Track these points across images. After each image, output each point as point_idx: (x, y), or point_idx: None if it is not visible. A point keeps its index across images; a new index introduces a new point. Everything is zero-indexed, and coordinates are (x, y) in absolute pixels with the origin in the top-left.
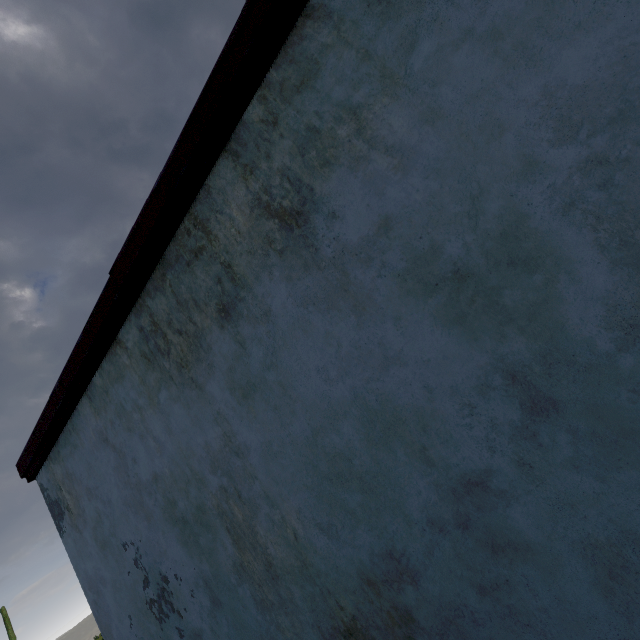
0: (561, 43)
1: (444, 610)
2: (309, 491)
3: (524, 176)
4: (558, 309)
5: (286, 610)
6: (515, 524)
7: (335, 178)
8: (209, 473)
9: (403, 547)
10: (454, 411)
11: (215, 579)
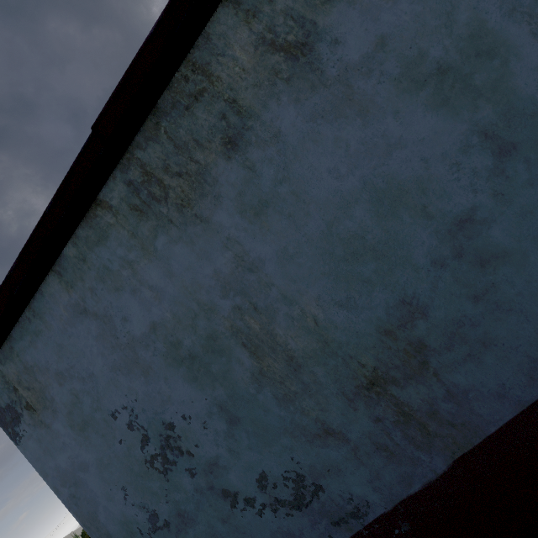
0: None
1: (449, 327)
2: (327, 277)
3: None
4: (511, 81)
5: (310, 393)
6: (495, 240)
7: (336, 12)
8: (220, 299)
9: (413, 291)
10: (445, 172)
11: (231, 399)
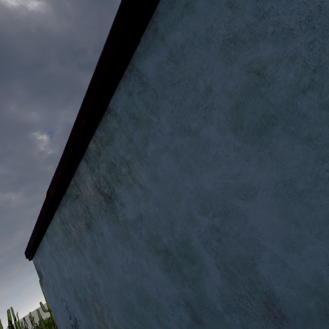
0: (201, 169)
1: None
2: (120, 311)
3: (189, 222)
4: (203, 284)
5: None
6: None
7: (122, 189)
8: (87, 287)
9: None
10: (167, 306)
11: (92, 328)
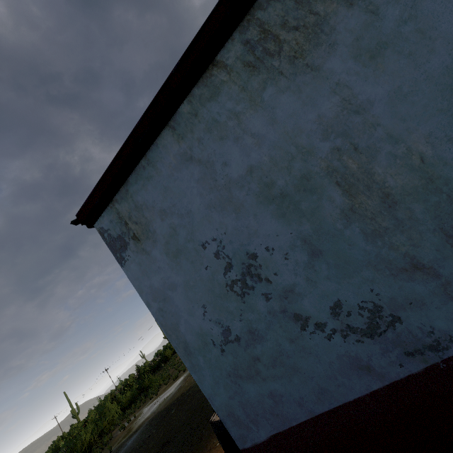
0: None
1: None
2: (443, 113)
3: None
4: None
5: (403, 228)
6: None
7: None
8: (319, 142)
9: None
10: None
11: (316, 233)
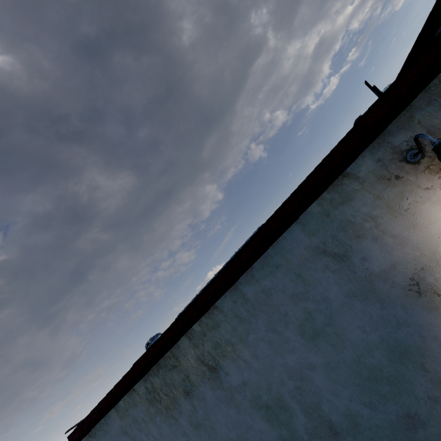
0: (286, 353)
1: None
2: None
3: (281, 384)
4: (294, 424)
5: None
6: None
7: (227, 362)
8: None
9: None
10: None
11: None
